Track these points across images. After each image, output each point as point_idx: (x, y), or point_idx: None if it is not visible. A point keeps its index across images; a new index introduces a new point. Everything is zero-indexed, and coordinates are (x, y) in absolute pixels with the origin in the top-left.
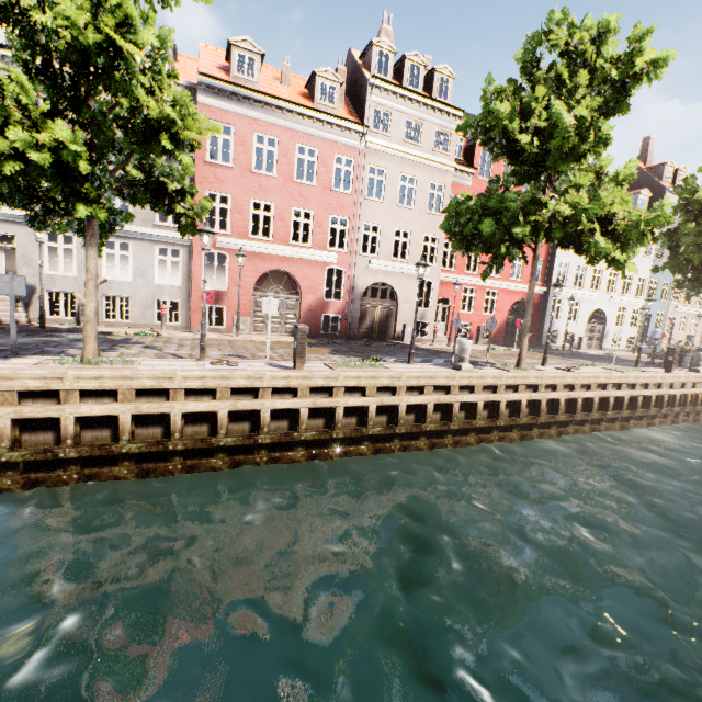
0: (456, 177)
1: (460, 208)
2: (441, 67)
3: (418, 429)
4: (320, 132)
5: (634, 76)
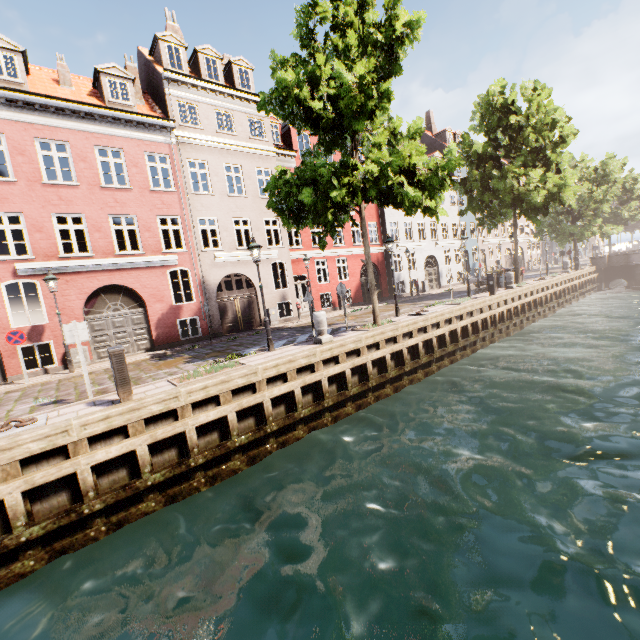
0: (280, 161)
1: (278, 184)
2: (237, 59)
3: (291, 420)
4: (121, 131)
5: (398, 39)
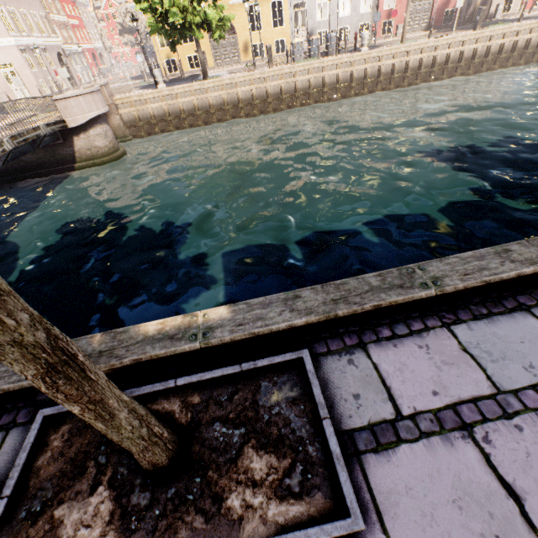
0: None
1: None
2: None
3: (523, 53)
4: None
5: None
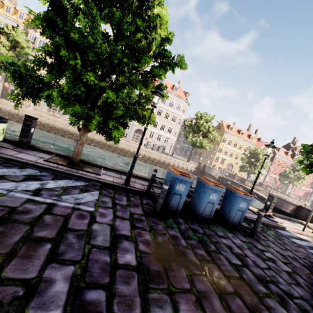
0: None
1: None
2: None
3: None
4: (287, 161)
5: None
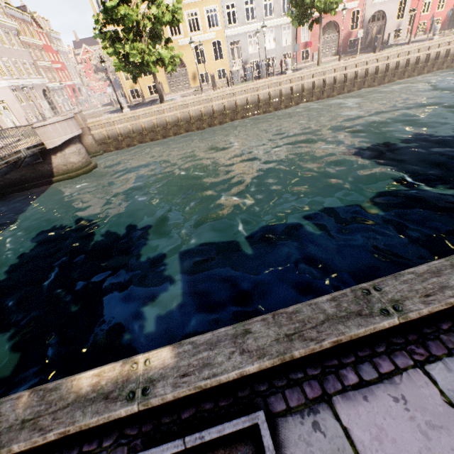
0: None
1: None
2: None
3: (415, 67)
4: None
5: None
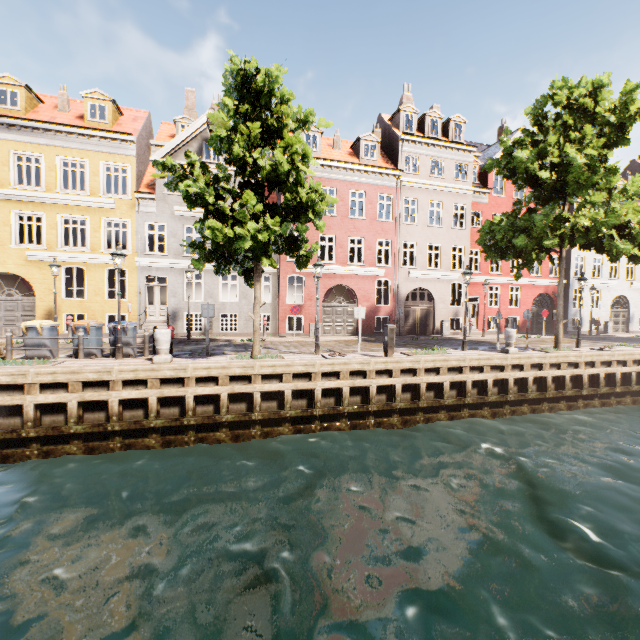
0: (474, 197)
1: (493, 228)
2: (454, 117)
3: (482, 400)
4: (366, 179)
5: (630, 117)
